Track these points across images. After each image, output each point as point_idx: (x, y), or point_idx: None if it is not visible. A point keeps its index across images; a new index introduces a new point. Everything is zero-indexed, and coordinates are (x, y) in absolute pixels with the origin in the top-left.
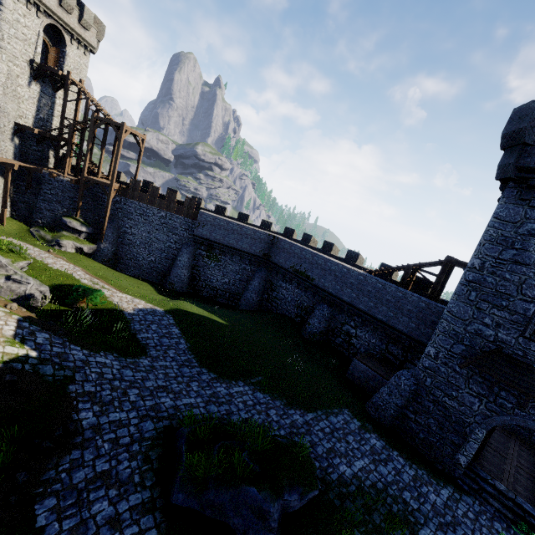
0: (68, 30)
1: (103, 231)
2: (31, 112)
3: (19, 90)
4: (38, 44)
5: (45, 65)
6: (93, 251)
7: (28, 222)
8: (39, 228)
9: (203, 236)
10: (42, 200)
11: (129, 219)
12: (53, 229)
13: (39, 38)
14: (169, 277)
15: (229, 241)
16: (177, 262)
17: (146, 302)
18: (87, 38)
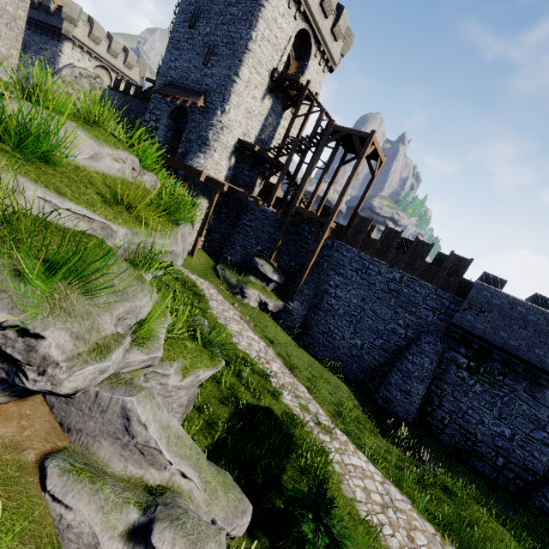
0: (318, 38)
1: (298, 284)
2: (255, 131)
3: (252, 104)
4: (285, 51)
5: (286, 74)
6: (278, 309)
7: (215, 257)
8: (226, 266)
9: (473, 329)
10: (238, 232)
11: (336, 273)
12: (239, 270)
13: (288, 44)
14: (385, 386)
15: (539, 354)
16: (407, 365)
17: (415, 506)
18: (332, 51)
